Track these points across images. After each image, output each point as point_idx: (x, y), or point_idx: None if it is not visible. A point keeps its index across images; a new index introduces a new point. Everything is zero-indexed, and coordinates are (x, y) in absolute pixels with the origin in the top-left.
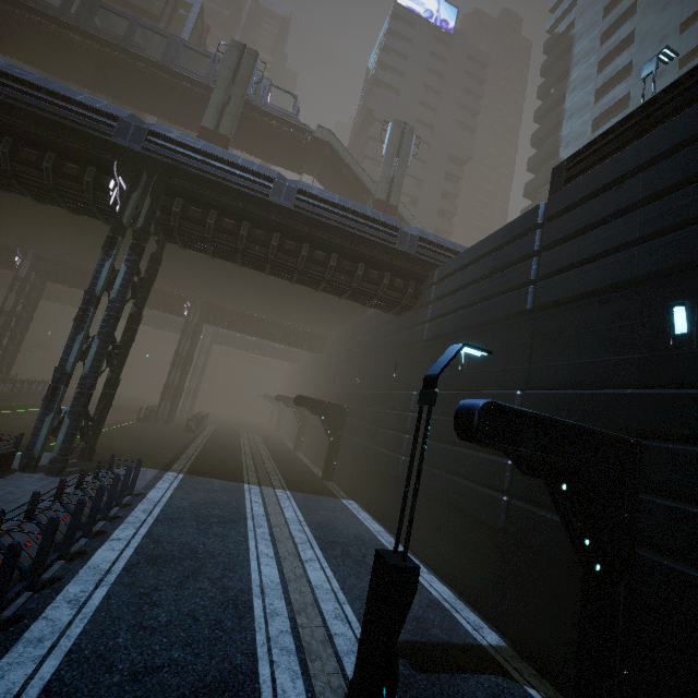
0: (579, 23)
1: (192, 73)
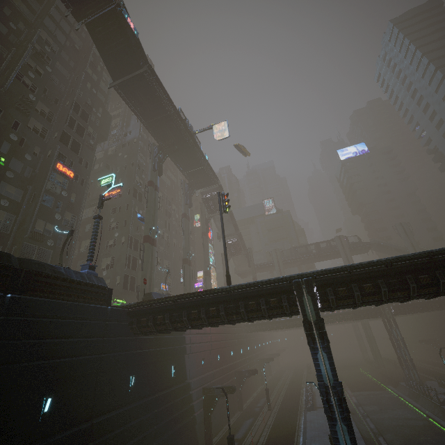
0: (440, 148)
1: (327, 249)
